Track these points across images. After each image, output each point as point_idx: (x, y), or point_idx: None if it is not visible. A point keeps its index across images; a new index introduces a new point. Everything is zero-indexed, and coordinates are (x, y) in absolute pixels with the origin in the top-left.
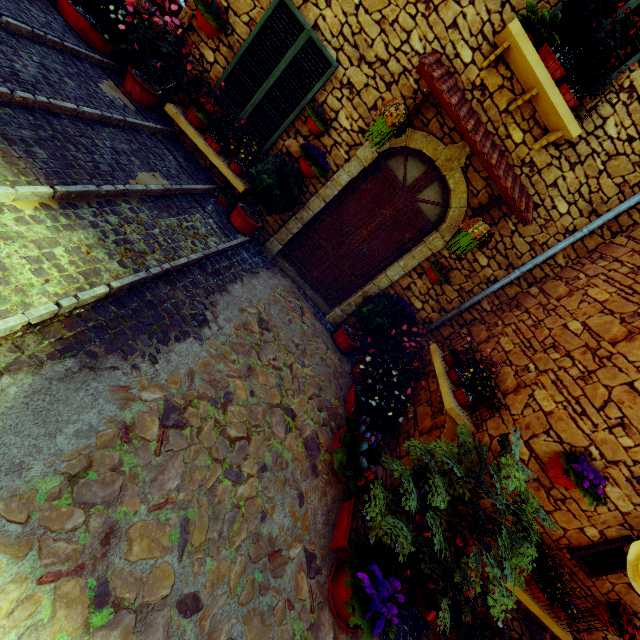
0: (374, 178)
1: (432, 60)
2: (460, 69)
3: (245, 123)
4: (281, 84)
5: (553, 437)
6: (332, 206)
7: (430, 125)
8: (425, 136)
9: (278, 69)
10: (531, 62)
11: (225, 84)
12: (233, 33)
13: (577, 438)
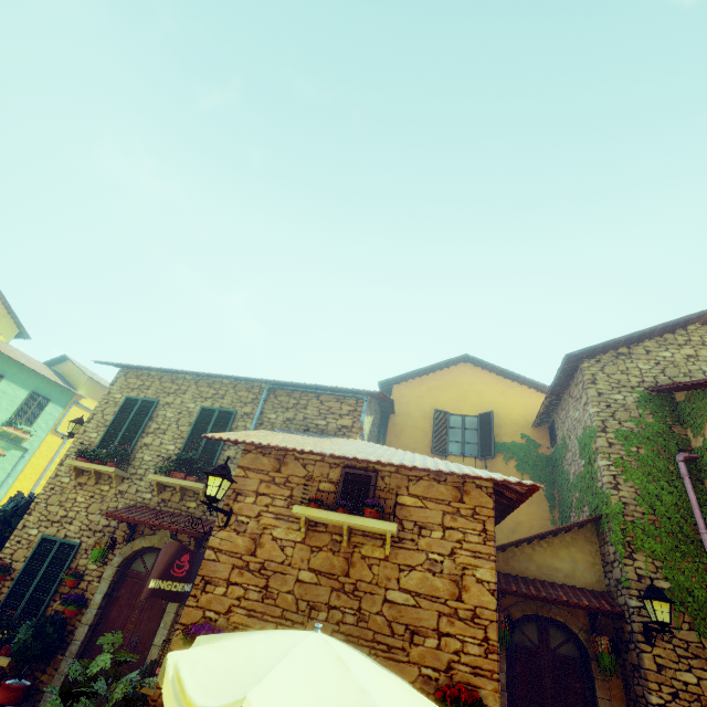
0: (125, 583)
1: (120, 509)
2: (149, 502)
3: (21, 615)
4: (47, 575)
5: (180, 628)
6: (100, 625)
7: (145, 532)
8: (142, 539)
9: (43, 569)
10: (165, 480)
11: (7, 601)
12: (15, 571)
13: (194, 614)
